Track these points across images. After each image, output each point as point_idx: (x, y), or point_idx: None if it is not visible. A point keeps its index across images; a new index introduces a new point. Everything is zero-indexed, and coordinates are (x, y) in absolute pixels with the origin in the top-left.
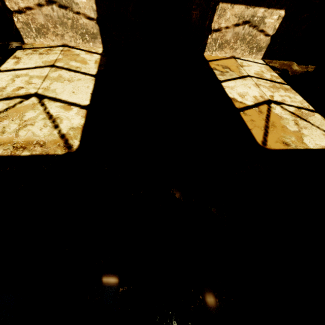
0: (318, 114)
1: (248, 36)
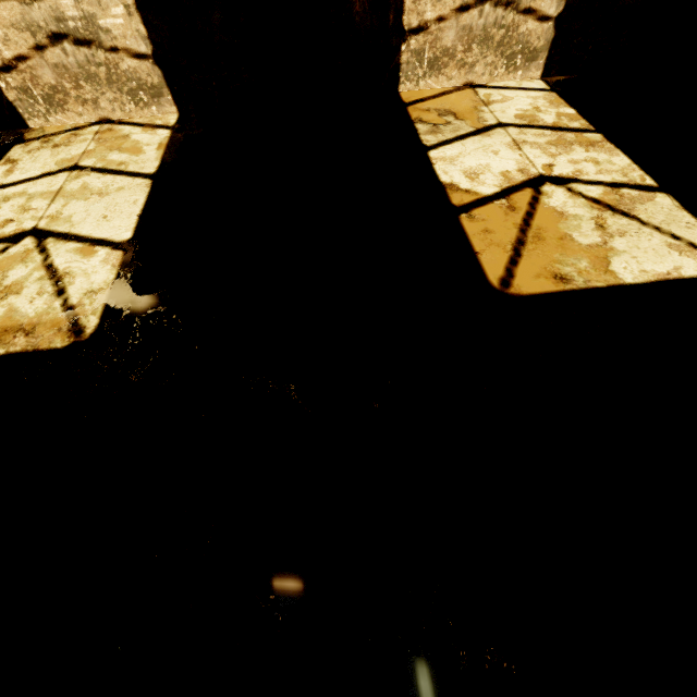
0: (665, 194)
1: (496, 31)
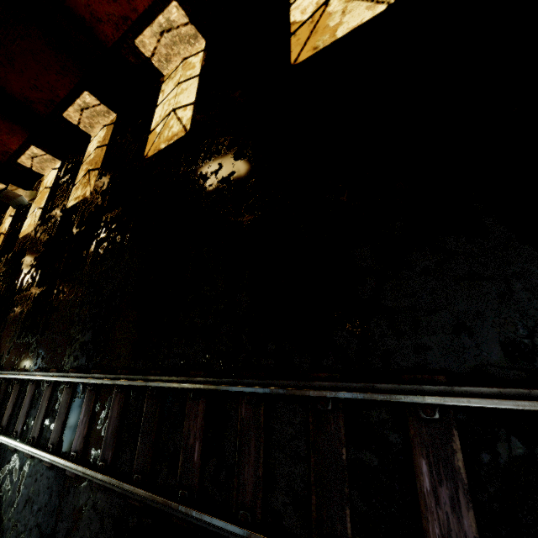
0: None
1: None
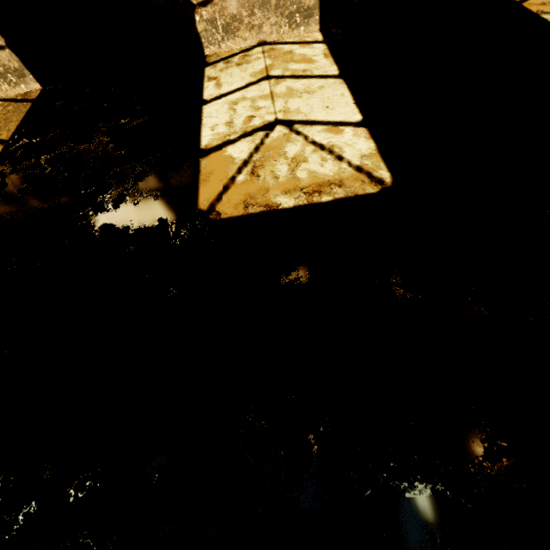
0: None
1: None
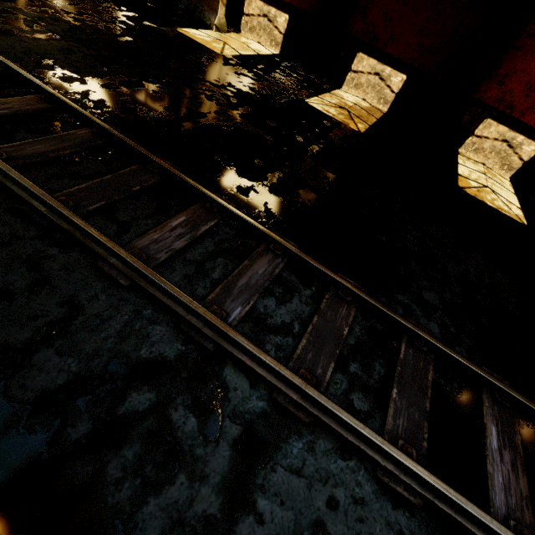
0: None
1: None
